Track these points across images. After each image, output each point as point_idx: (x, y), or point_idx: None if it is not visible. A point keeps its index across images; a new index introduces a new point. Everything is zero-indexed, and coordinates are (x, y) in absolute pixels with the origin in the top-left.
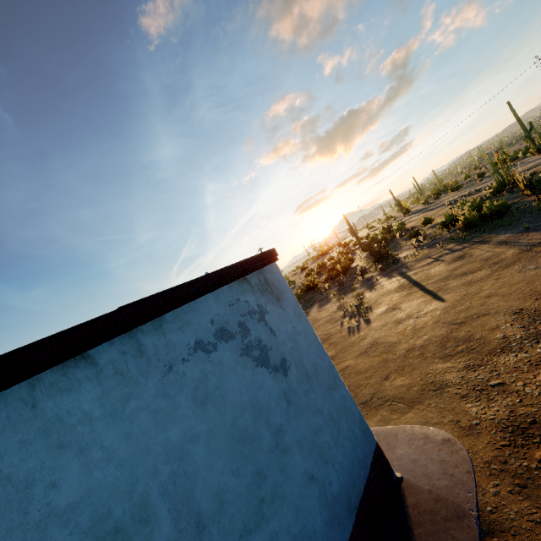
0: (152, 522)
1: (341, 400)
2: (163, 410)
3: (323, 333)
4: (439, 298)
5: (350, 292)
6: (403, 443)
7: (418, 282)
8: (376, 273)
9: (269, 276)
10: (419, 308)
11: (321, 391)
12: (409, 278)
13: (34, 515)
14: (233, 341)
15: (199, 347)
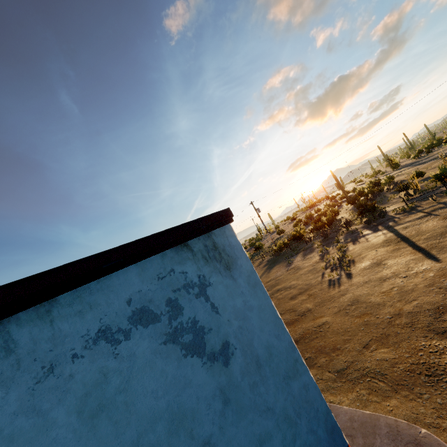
0: None
1: (302, 391)
2: (24, 434)
3: (304, 283)
4: (432, 257)
5: (333, 244)
6: (384, 442)
7: (406, 237)
8: (361, 226)
9: (219, 241)
10: (408, 266)
11: (275, 382)
12: (397, 232)
13: None
14: (156, 324)
15: (104, 336)
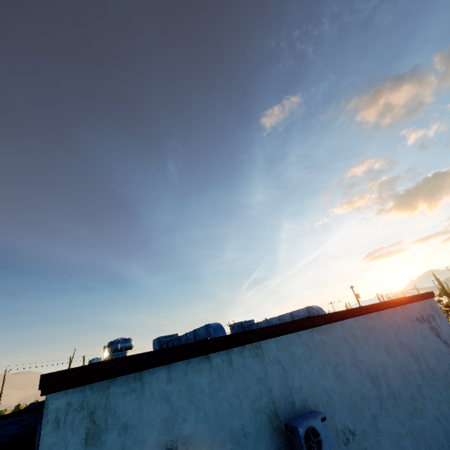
0: (420, 360)
1: None
2: (414, 333)
3: None
4: None
5: None
6: None
7: None
8: None
9: (432, 303)
10: None
11: None
12: None
13: (399, 339)
14: (426, 323)
15: (417, 319)
